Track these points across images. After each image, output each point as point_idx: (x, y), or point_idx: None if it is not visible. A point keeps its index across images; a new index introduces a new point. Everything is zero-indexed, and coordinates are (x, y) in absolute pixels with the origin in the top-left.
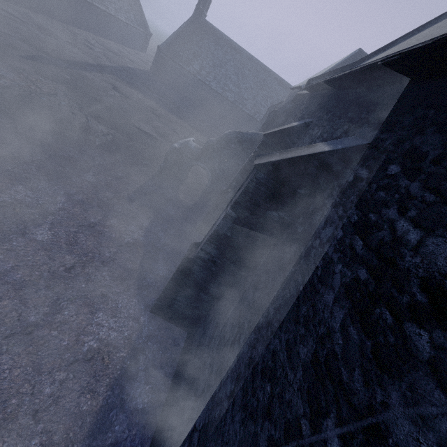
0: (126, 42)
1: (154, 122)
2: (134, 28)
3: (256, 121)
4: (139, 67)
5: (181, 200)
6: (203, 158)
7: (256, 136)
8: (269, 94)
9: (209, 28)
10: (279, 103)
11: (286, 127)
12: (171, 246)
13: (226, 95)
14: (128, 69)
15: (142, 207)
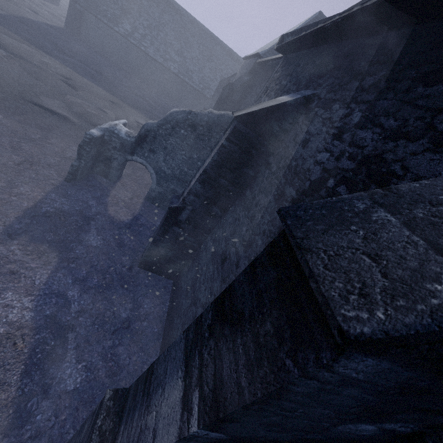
0: None
1: (68, 96)
2: None
3: (206, 97)
4: (46, 21)
5: (111, 217)
6: (141, 150)
7: (215, 117)
8: (217, 66)
9: None
10: (232, 76)
11: (273, 104)
12: (93, 312)
13: (168, 65)
14: (27, 21)
15: (34, 244)
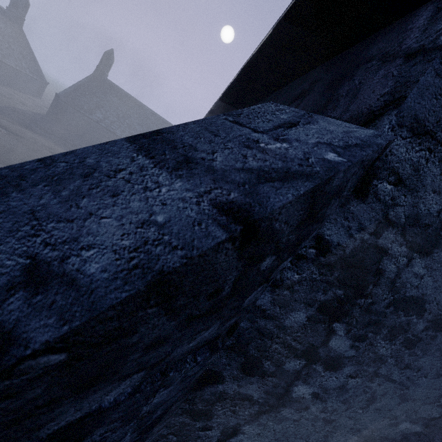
0: (15, 86)
1: None
2: (26, 75)
3: None
4: (32, 110)
5: None
6: None
7: None
8: None
9: (111, 85)
10: None
11: None
12: None
13: None
14: (18, 110)
15: None
